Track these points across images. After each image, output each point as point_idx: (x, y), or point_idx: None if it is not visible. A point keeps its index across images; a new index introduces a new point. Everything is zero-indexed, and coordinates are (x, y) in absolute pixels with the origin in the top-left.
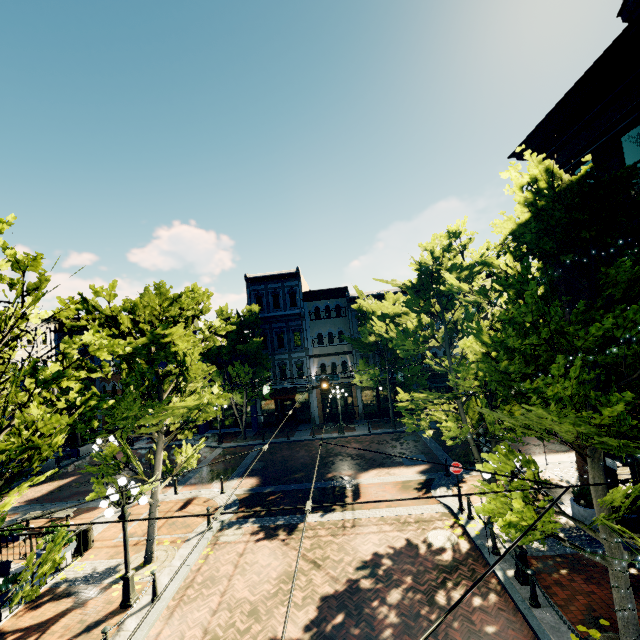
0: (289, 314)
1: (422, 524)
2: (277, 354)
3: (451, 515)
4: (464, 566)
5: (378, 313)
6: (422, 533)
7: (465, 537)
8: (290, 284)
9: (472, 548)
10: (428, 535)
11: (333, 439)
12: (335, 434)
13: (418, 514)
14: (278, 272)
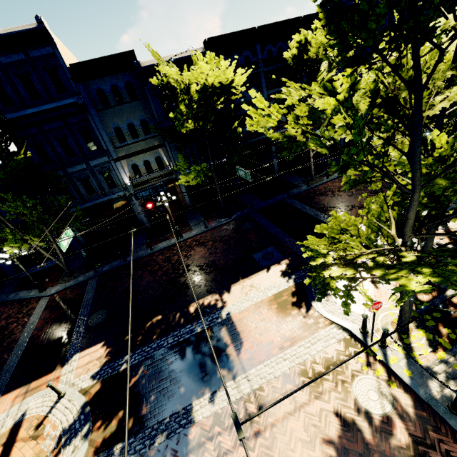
0: (61, 106)
1: (336, 372)
2: (69, 166)
3: (355, 341)
4: (434, 450)
5: (193, 87)
6: (346, 392)
7: (395, 381)
8: (39, 53)
9: (416, 403)
10: (355, 394)
11: (173, 246)
12: (173, 240)
13: (321, 352)
14: (6, 30)
